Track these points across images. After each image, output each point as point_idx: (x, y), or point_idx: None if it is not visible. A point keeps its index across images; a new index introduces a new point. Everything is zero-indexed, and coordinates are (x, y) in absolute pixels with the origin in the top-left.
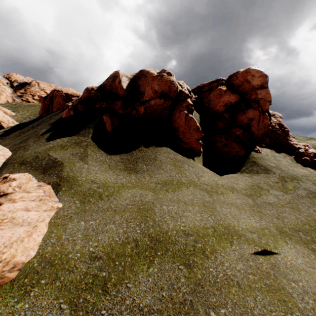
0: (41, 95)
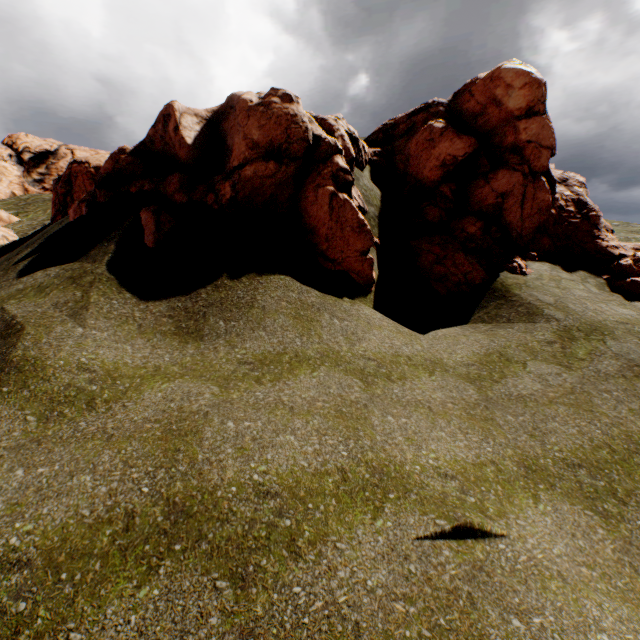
0: None
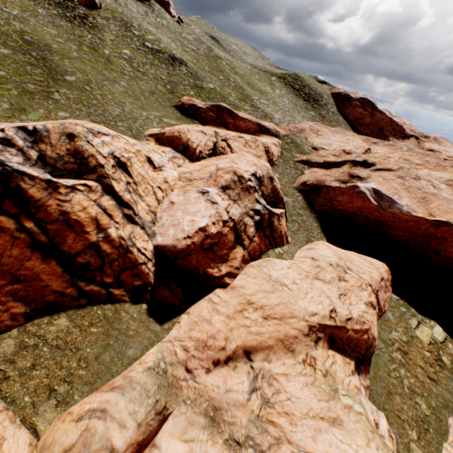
0: None
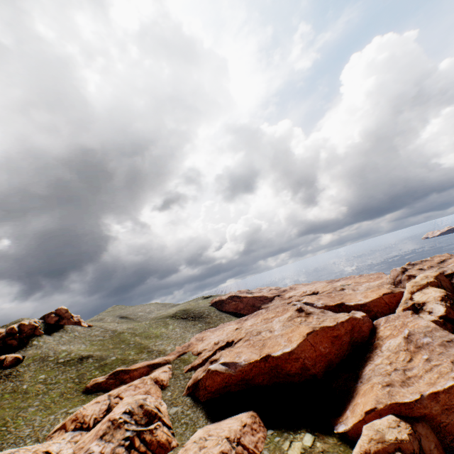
0: None
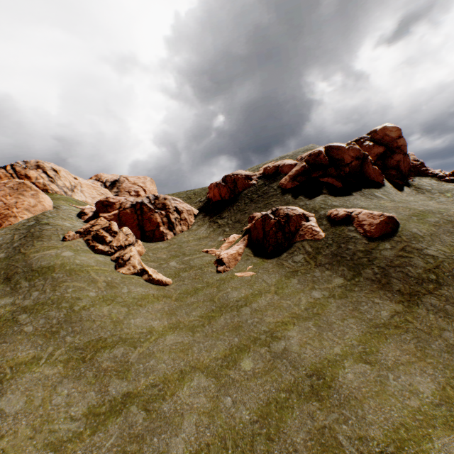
0: (136, 190)
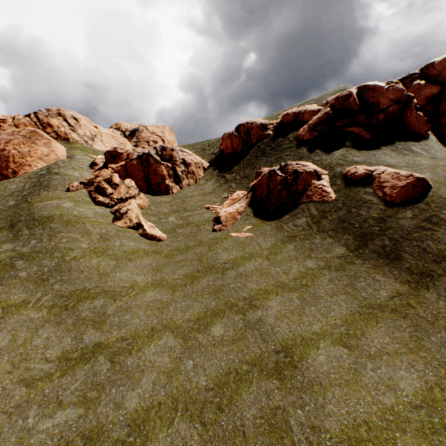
0: (154, 140)
